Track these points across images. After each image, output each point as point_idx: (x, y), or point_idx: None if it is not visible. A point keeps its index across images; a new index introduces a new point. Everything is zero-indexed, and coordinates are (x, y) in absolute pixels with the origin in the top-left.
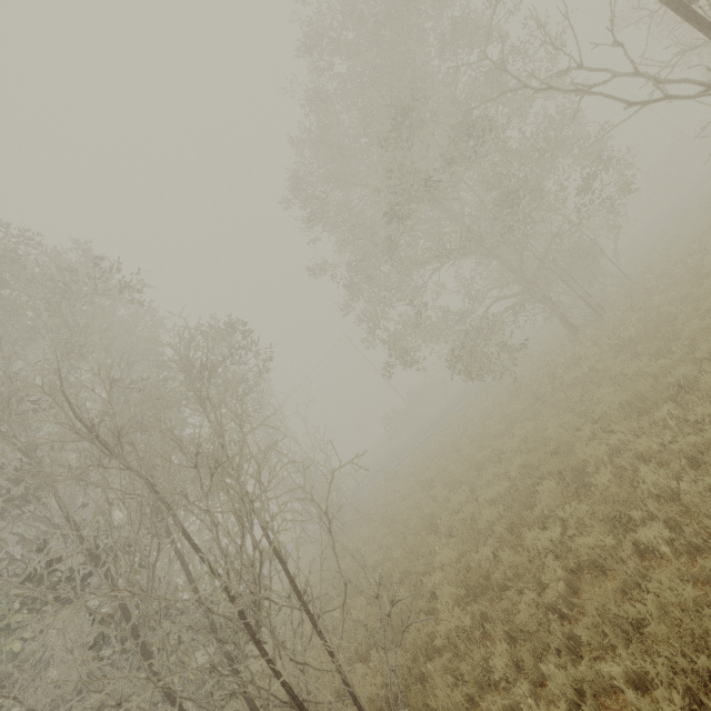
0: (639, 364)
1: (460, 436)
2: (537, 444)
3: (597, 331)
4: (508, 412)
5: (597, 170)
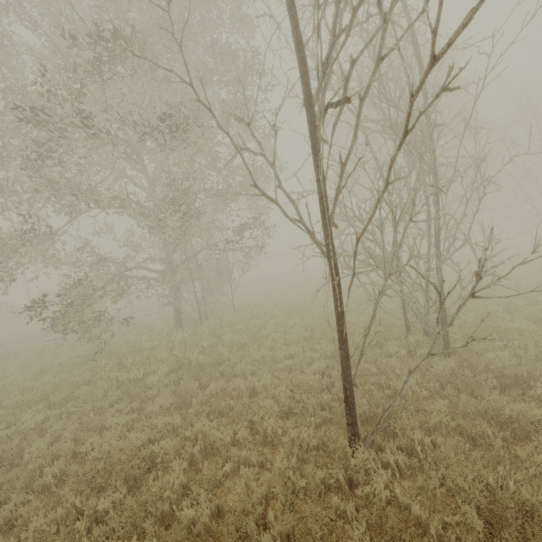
0: (162, 404)
1: (6, 376)
2: (11, 455)
3: (187, 335)
4: (54, 381)
5: (254, 224)
